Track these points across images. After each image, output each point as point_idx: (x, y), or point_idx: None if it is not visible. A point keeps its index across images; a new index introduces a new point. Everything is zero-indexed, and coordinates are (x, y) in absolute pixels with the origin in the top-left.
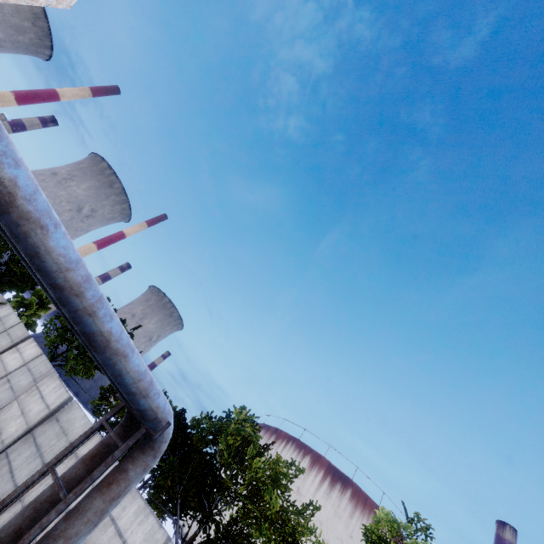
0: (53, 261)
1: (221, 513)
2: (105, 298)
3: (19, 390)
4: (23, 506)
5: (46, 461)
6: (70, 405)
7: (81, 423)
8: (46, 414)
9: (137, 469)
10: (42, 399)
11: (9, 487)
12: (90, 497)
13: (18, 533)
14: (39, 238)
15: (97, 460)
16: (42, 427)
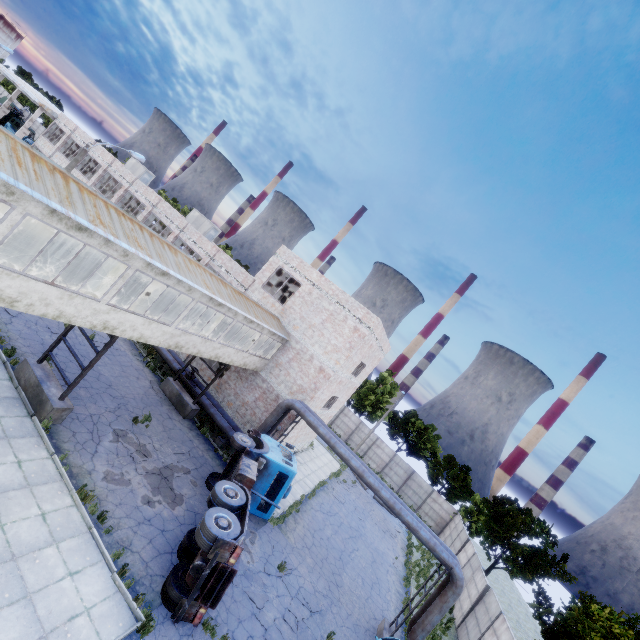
0: (384, 499)
1: None
2: (403, 508)
3: (467, 580)
4: None
5: (480, 628)
6: (489, 591)
7: (494, 605)
8: (477, 596)
9: (449, 591)
10: (475, 586)
11: None
12: (436, 599)
13: (422, 610)
14: (379, 494)
15: (441, 587)
16: (478, 606)
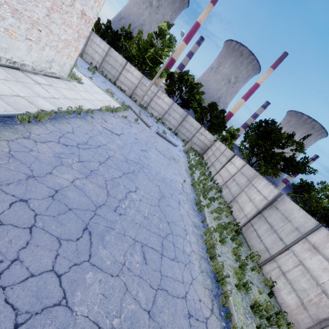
0: None
1: None
2: None
3: (242, 185)
4: (278, 266)
5: (281, 237)
6: (281, 198)
7: (299, 214)
8: (266, 203)
9: None
10: (258, 192)
11: (262, 247)
12: None
13: None
14: None
15: None
16: (267, 212)
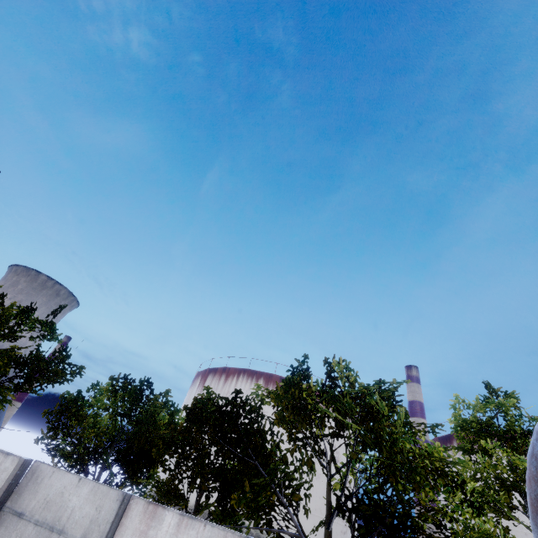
0: None
1: (311, 484)
2: None
3: None
4: None
5: None
6: (29, 474)
7: (81, 496)
8: None
9: None
10: None
11: None
12: None
13: None
14: None
15: None
16: None
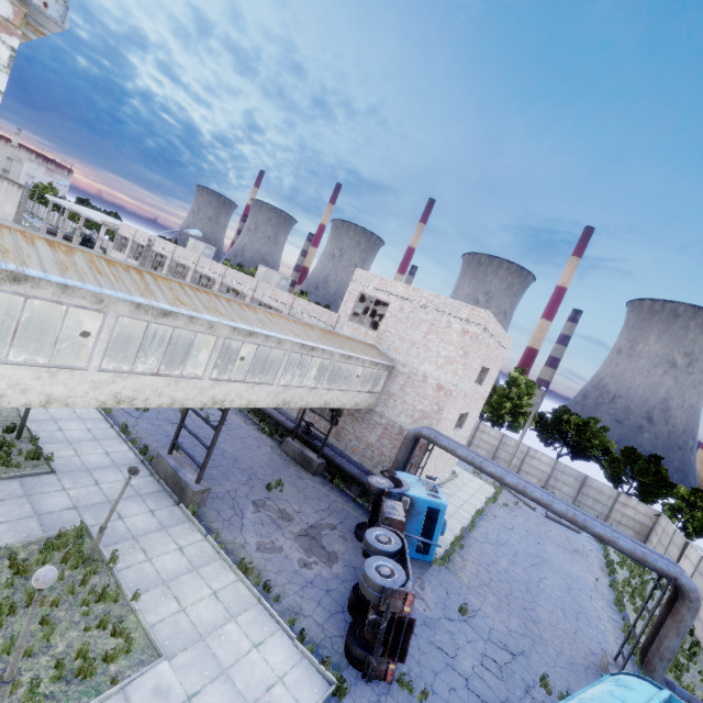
0: (560, 513)
1: None
2: (587, 519)
3: (701, 592)
4: None
5: None
6: None
7: None
8: None
9: (682, 607)
10: None
11: None
12: (666, 620)
13: (652, 636)
14: (552, 508)
15: (669, 604)
16: None
